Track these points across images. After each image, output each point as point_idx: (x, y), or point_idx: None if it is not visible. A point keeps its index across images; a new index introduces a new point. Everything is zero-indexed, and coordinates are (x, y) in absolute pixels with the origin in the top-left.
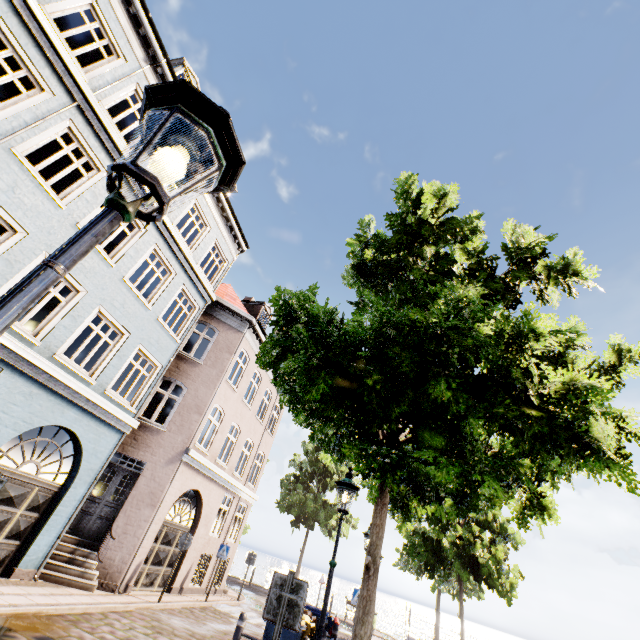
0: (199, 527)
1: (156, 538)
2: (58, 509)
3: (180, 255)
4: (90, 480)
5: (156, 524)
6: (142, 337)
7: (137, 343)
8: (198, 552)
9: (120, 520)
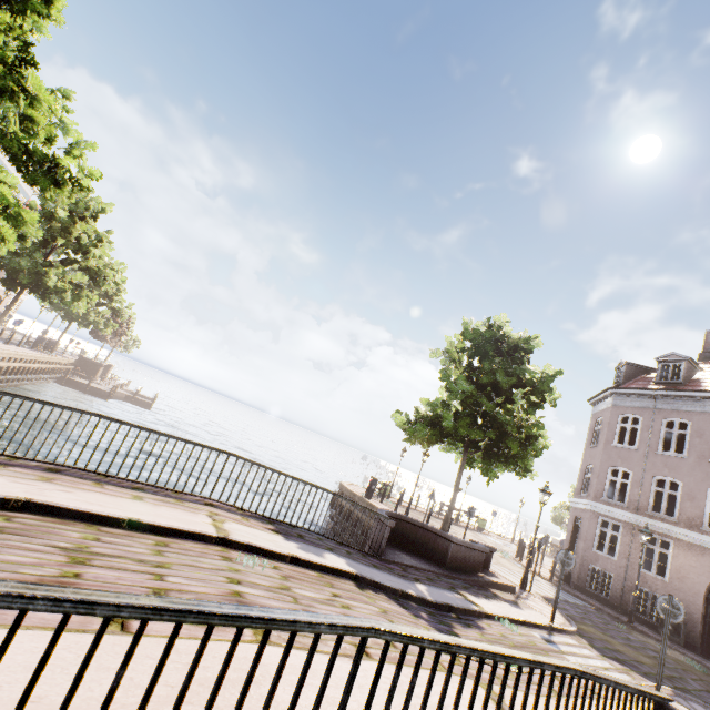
0: None
1: None
2: None
3: None
4: None
5: None
6: None
7: None
8: None
9: None
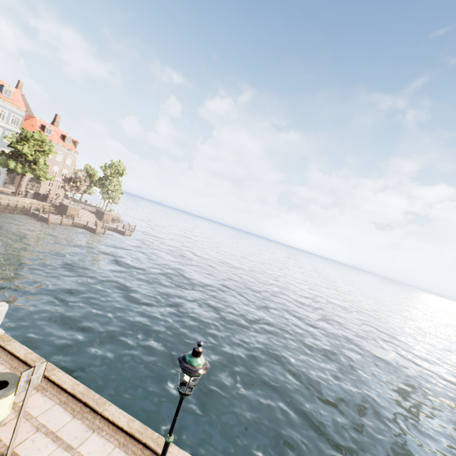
0: (42, 185)
1: (28, 185)
2: (0, 178)
3: (1, 124)
4: (5, 174)
5: (25, 182)
6: (2, 146)
7: (1, 148)
8: (45, 190)
9: (16, 181)
